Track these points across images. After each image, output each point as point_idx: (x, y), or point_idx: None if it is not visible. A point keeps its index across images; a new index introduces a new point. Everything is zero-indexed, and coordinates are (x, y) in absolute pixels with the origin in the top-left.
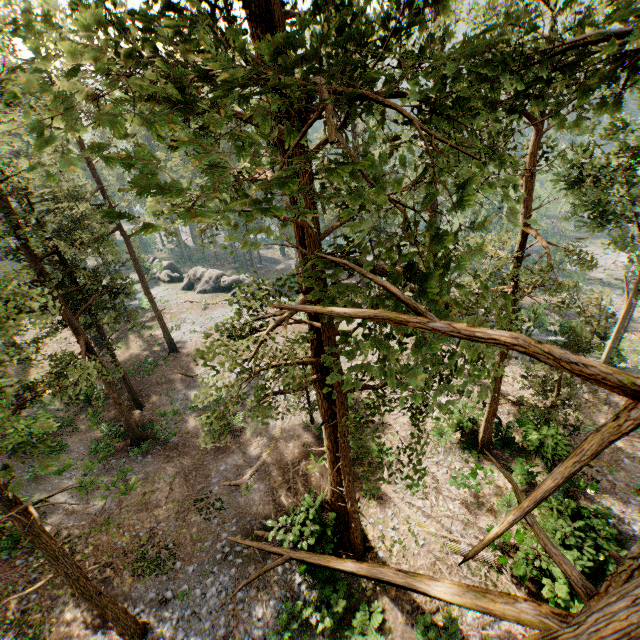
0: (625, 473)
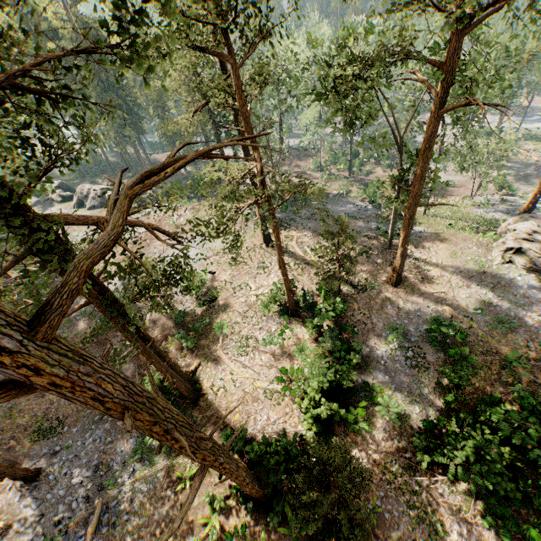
0: (386, 315)
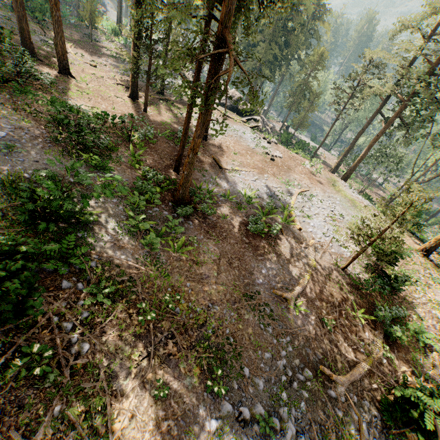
0: None
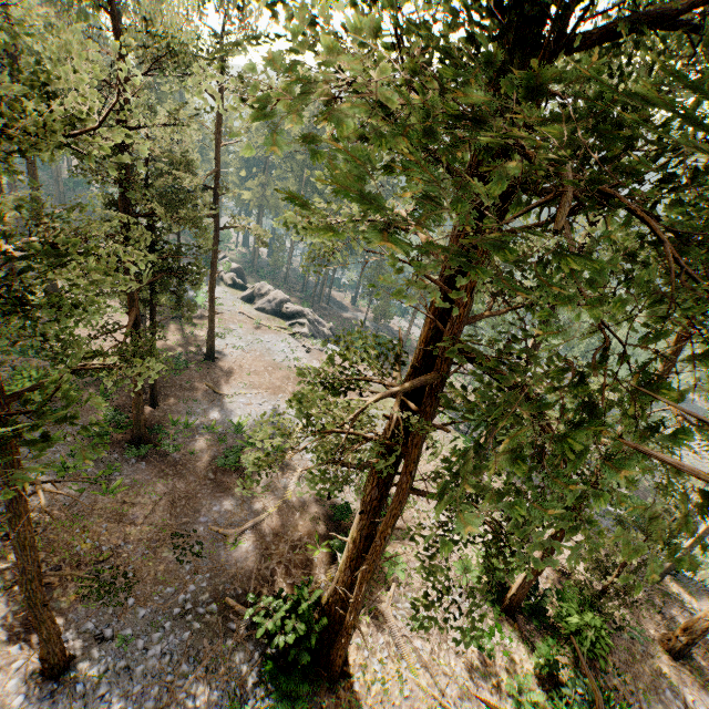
0: (664, 707)
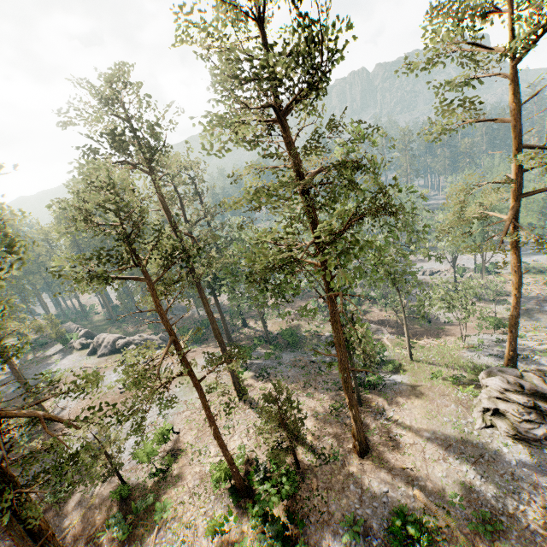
0: (347, 500)
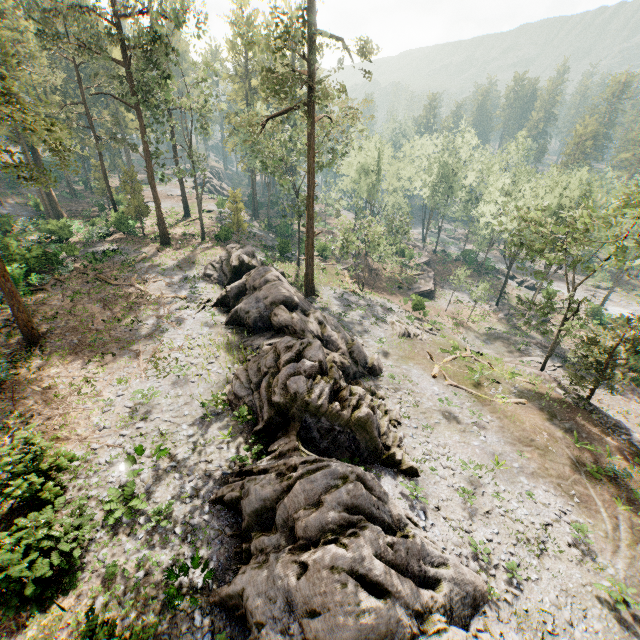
0: (132, 246)
